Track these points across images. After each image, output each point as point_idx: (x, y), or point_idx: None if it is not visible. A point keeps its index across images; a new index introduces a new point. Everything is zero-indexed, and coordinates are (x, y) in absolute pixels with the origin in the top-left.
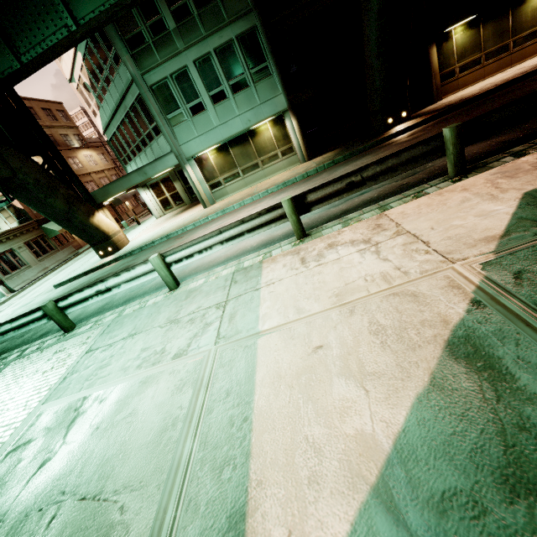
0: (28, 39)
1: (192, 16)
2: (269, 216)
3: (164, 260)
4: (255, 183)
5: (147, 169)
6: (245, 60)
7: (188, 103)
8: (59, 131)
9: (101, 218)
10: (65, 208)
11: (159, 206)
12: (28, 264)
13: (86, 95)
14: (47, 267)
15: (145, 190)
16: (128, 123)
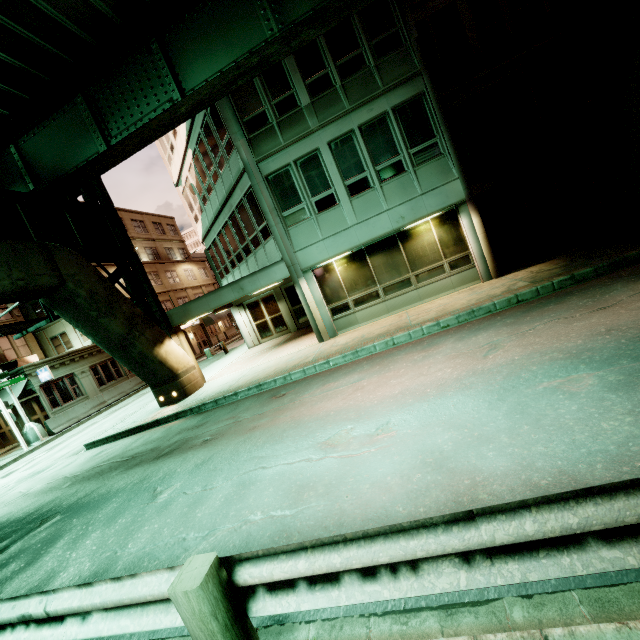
0: (123, 120)
1: (333, 88)
2: None
3: (230, 583)
4: (402, 308)
5: (245, 283)
6: (402, 137)
7: (314, 196)
8: (165, 244)
9: (171, 348)
10: (122, 332)
11: (254, 332)
12: (87, 394)
13: (191, 198)
14: (105, 401)
15: (240, 310)
16: (232, 227)
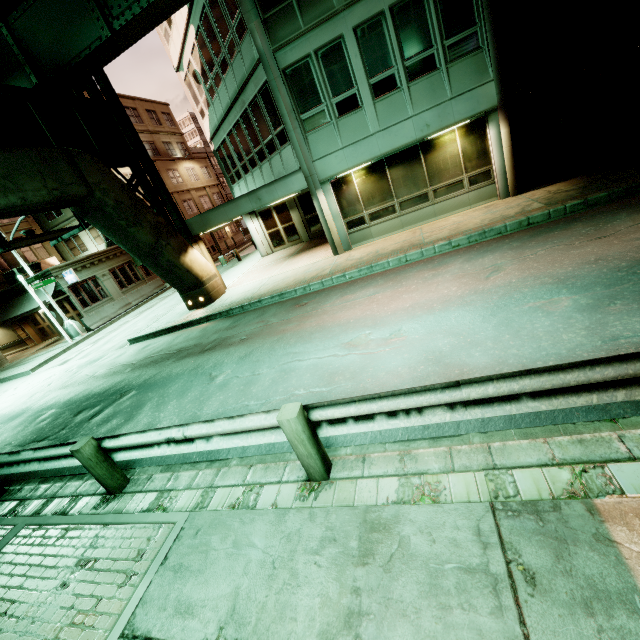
0: None
1: None
2: (620, 371)
3: (309, 418)
4: (417, 224)
5: (262, 194)
6: (439, 24)
7: (335, 96)
8: (162, 138)
9: (194, 256)
10: (150, 241)
11: (267, 241)
12: (111, 296)
13: (195, 88)
14: (129, 302)
15: (253, 218)
16: (244, 127)
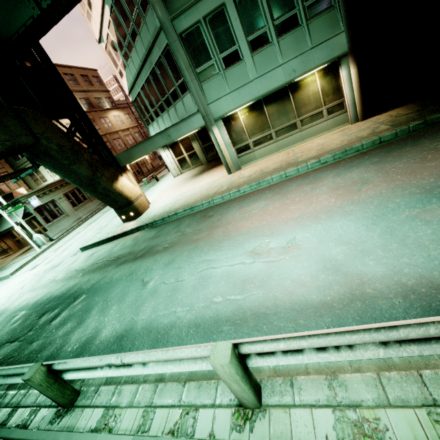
0: None
1: None
2: None
3: (239, 354)
4: (289, 147)
5: (171, 132)
6: None
7: (221, 52)
8: (94, 94)
9: (124, 182)
10: (88, 174)
11: (176, 165)
12: (66, 213)
13: (114, 54)
14: (80, 217)
15: (165, 149)
16: (153, 82)
